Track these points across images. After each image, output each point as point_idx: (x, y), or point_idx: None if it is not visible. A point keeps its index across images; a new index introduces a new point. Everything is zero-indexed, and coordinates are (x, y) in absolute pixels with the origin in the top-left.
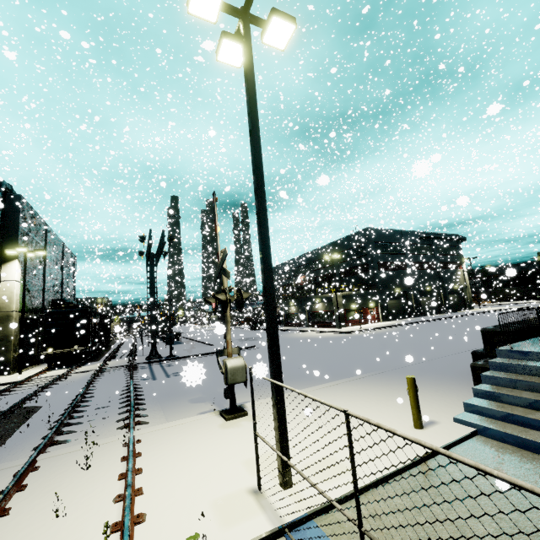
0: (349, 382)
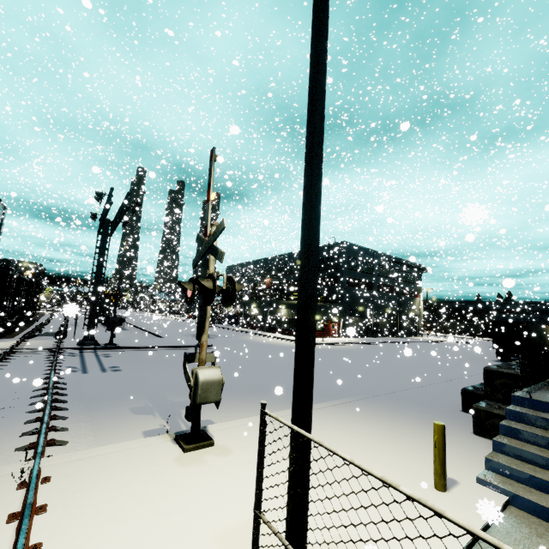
0: (332, 408)
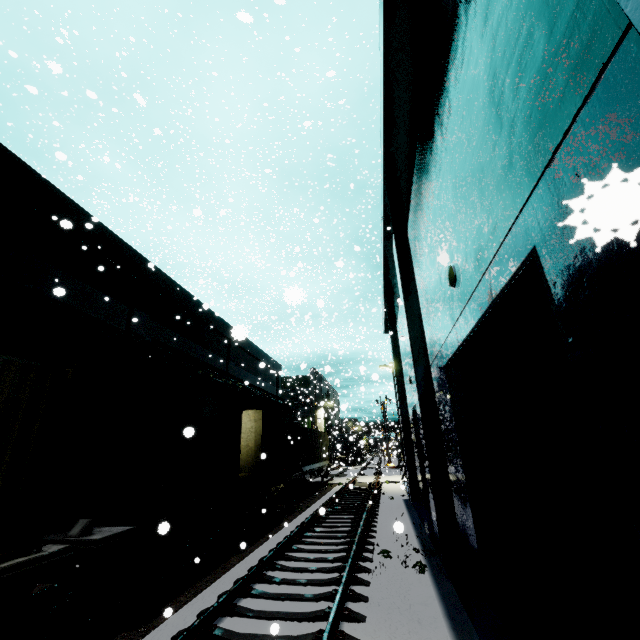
0: None
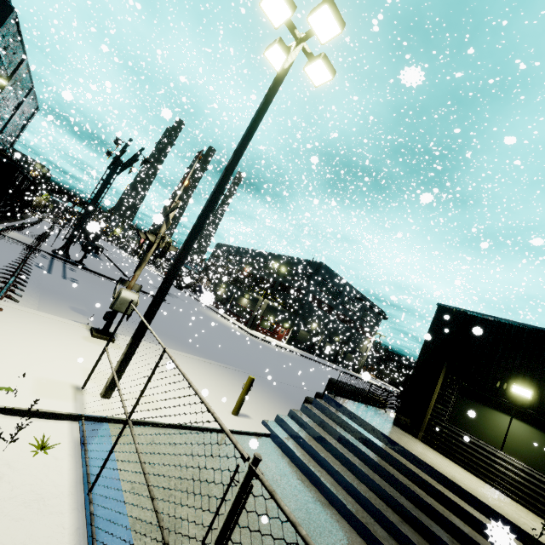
0: (216, 365)
